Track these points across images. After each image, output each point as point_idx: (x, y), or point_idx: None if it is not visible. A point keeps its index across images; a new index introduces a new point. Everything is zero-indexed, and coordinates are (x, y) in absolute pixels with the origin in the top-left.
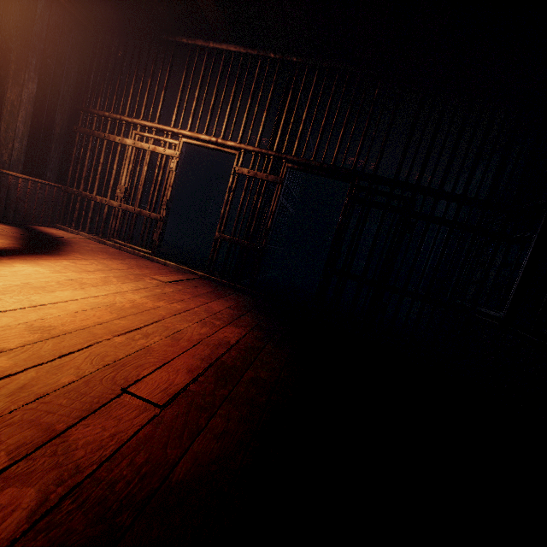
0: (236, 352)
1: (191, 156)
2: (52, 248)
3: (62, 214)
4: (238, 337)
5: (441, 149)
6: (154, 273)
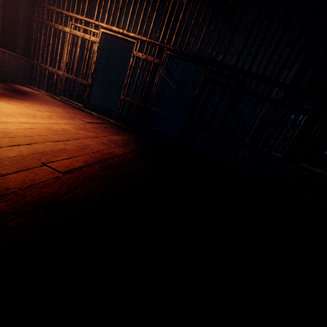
0: (117, 159)
1: (113, 46)
2: (21, 96)
3: (29, 78)
4: (121, 152)
5: (267, 47)
6: (82, 117)
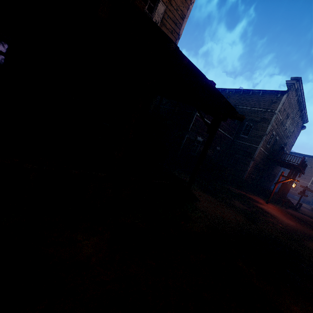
0: None
1: None
2: None
3: None
4: None
5: None
6: None
